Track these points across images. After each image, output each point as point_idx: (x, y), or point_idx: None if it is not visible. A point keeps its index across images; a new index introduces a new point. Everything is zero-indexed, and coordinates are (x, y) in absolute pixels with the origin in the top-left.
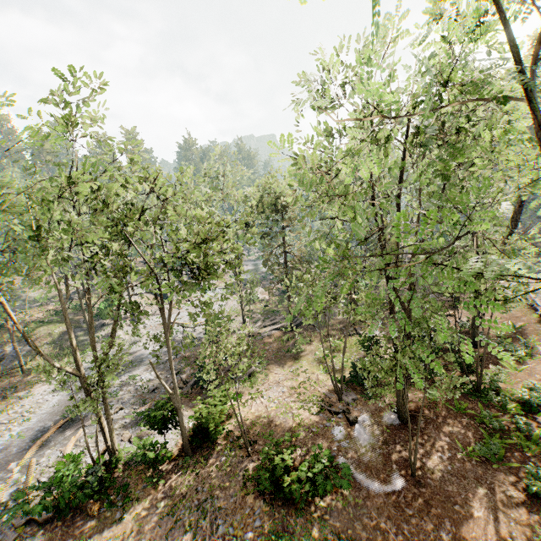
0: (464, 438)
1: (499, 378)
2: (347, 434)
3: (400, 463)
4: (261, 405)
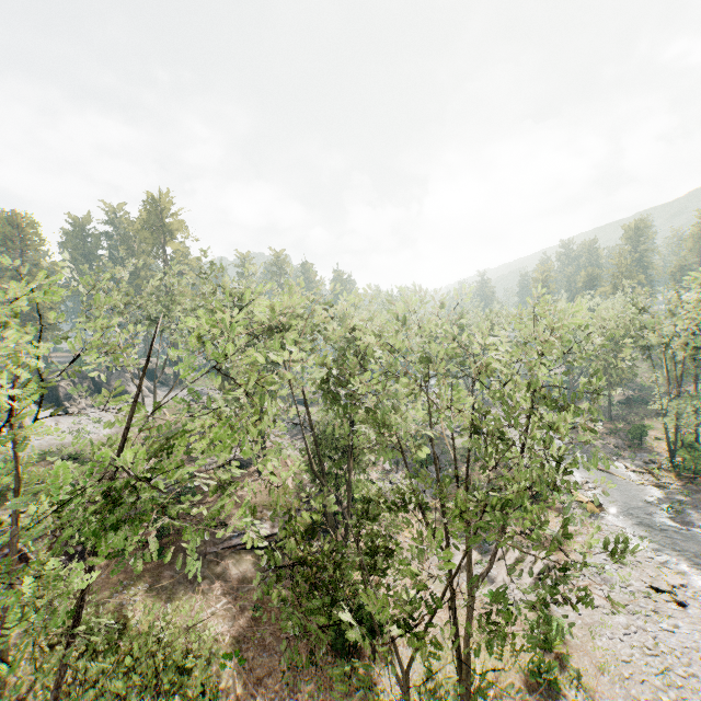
0: None
1: None
2: None
3: None
4: None
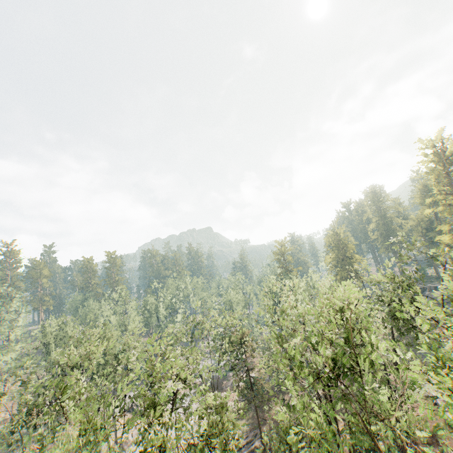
0: None
1: None
2: None
3: None
4: None
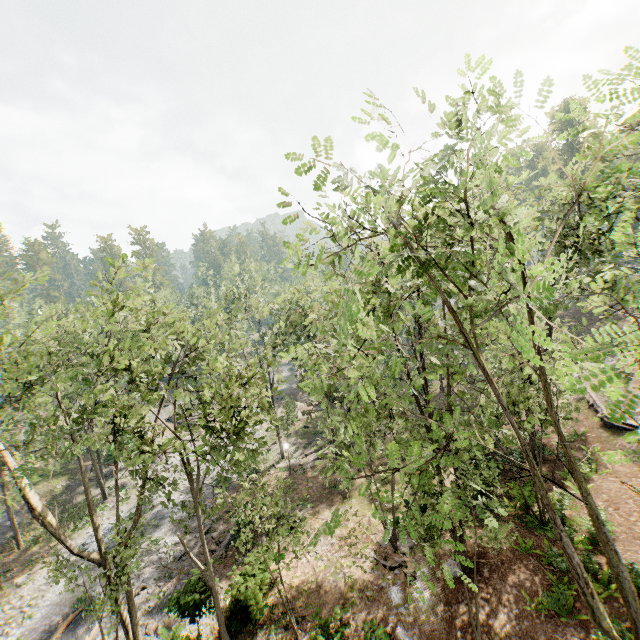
0: (531, 586)
1: (563, 504)
2: (406, 596)
3: (464, 628)
4: (308, 565)
